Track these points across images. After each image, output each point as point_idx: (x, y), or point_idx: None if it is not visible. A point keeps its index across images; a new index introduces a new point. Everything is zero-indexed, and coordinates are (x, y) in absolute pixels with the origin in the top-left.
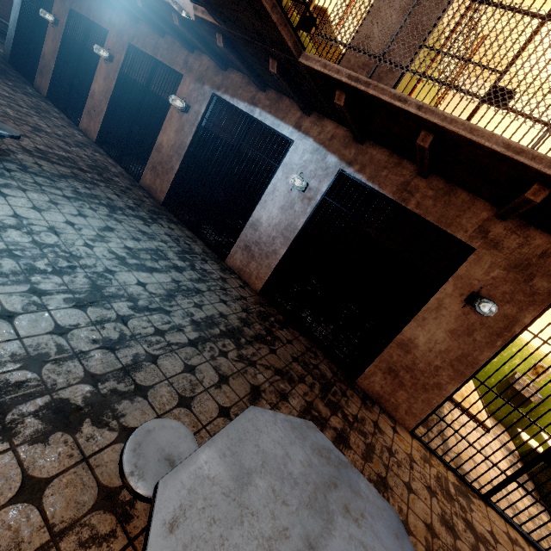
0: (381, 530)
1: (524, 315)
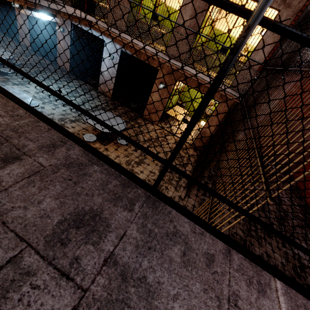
0: (120, 121)
1: (172, 86)
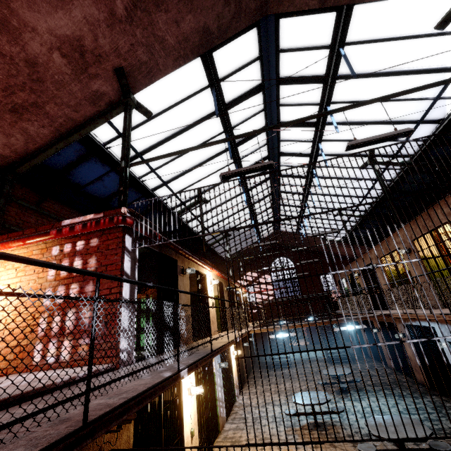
0: (420, 430)
1: None
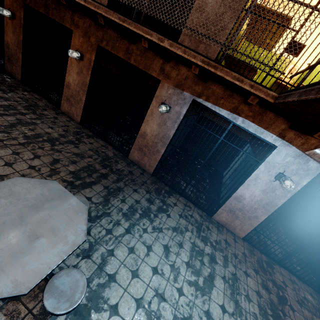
0: None
1: None
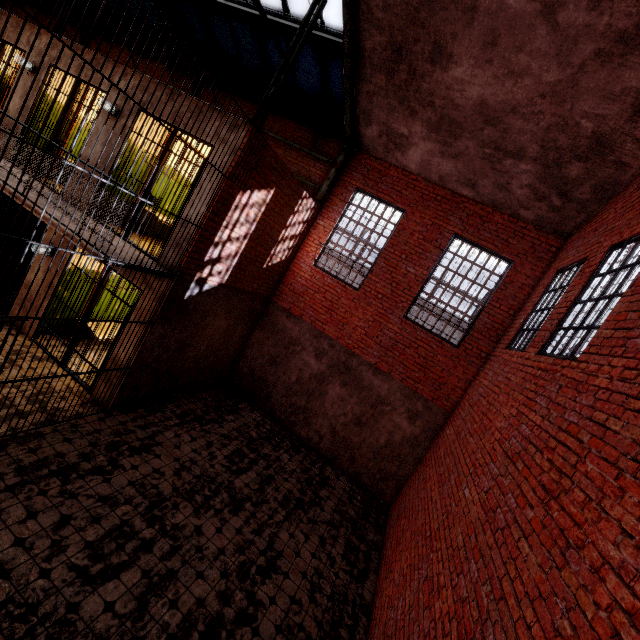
0: None
1: (68, 254)
